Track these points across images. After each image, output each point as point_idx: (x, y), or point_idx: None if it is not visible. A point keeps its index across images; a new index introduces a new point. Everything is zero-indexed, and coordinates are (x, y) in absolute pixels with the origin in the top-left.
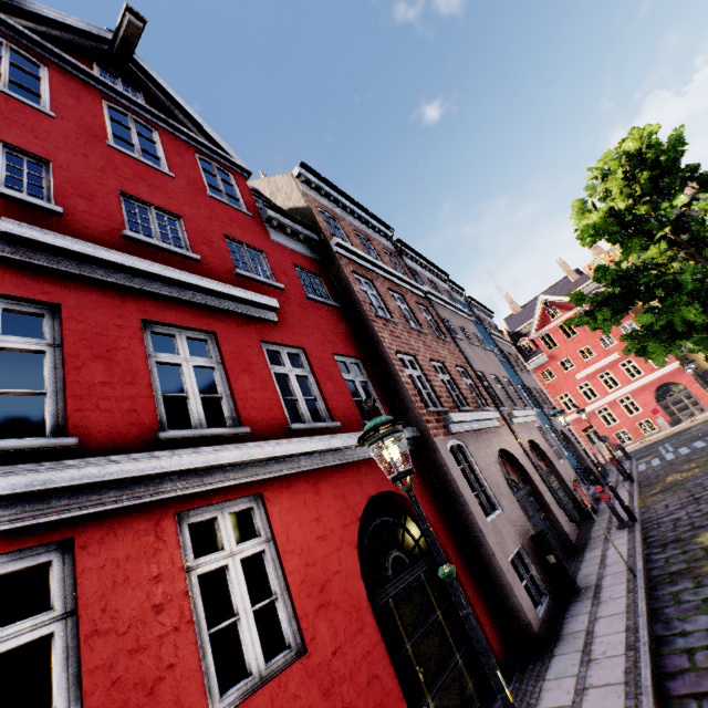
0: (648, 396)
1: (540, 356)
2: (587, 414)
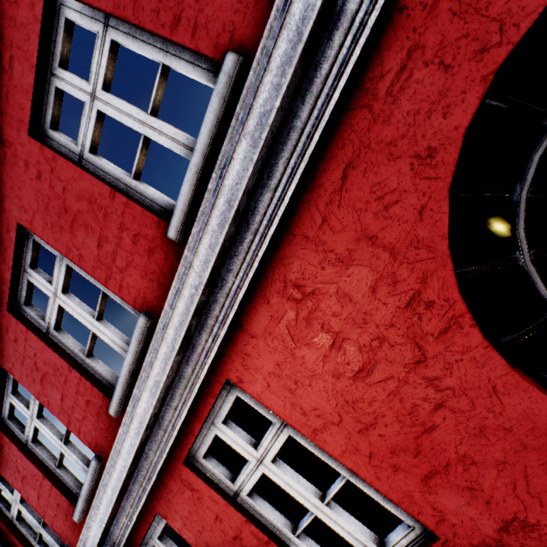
0: None
1: None
2: None
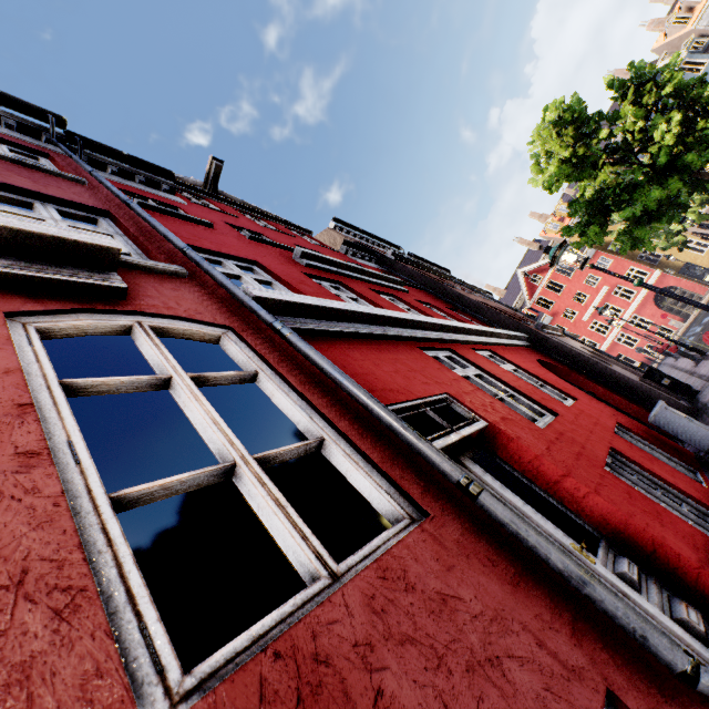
0: (651, 308)
1: (544, 318)
2: (610, 346)
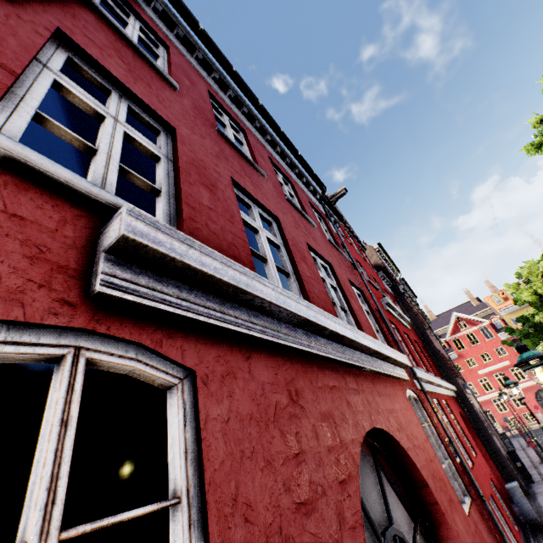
0: (530, 395)
1: (452, 353)
2: (485, 401)
